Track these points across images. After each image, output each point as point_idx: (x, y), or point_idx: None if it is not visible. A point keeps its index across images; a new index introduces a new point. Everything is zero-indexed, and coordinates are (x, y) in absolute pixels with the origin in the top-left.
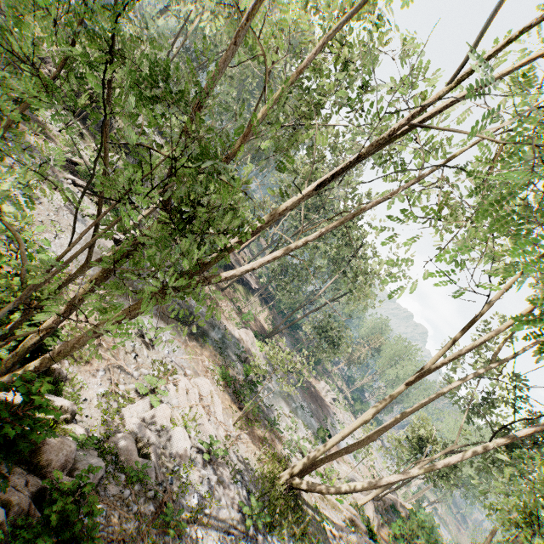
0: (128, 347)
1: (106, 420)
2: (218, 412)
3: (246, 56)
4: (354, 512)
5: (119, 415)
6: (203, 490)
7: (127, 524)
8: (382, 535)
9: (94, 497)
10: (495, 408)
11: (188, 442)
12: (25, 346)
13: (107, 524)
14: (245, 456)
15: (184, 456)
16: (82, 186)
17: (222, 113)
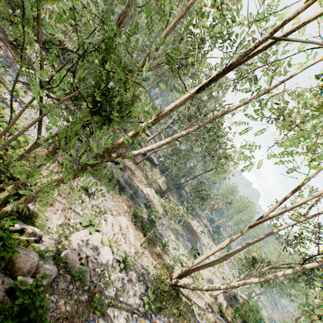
0: (77, 196)
1: (61, 241)
2: (131, 238)
3: (155, 17)
4: (211, 299)
5: (69, 238)
6: (119, 285)
7: (69, 307)
8: (228, 313)
9: (44, 295)
10: (303, 243)
11: (111, 256)
12: (6, 195)
13: (56, 308)
14: (146, 264)
15: (108, 265)
16: (52, 97)
17: (139, 55)
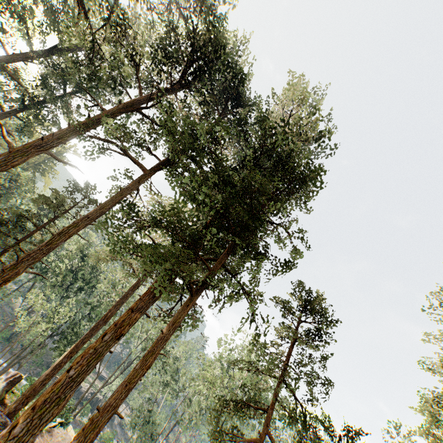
0: None
1: None
2: None
3: None
4: None
5: None
6: None
7: None
8: None
9: None
10: None
11: None
12: None
13: None
14: None
15: None
16: None
17: None
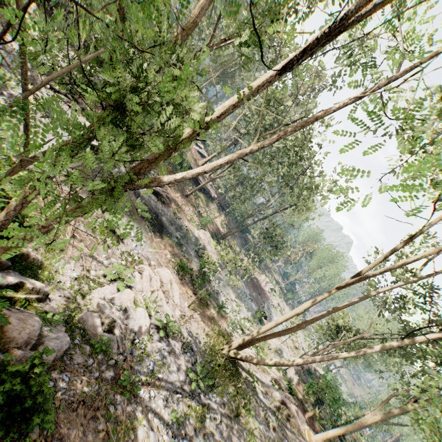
0: (100, 239)
1: (77, 299)
2: (175, 297)
3: None
4: (279, 374)
5: (89, 296)
6: (158, 358)
7: (88, 388)
8: (298, 390)
9: (45, 378)
10: (405, 310)
11: (147, 320)
12: None
13: (69, 389)
14: (196, 331)
15: (143, 332)
16: (59, 92)
17: None
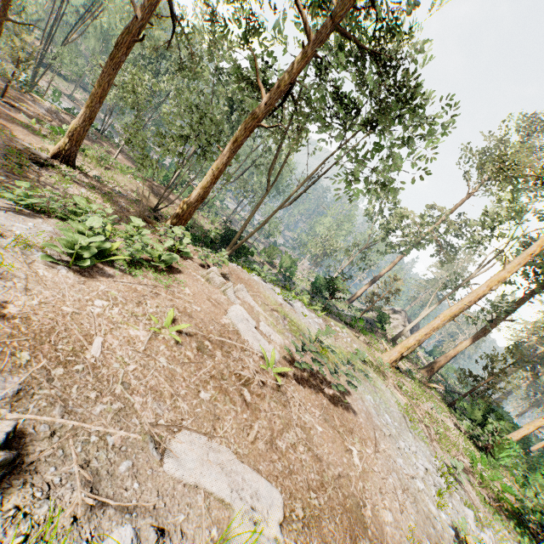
0: None
1: None
2: None
3: None
4: None
5: None
6: None
7: None
8: None
9: None
10: None
11: None
12: None
13: None
14: None
15: None
16: None
17: None
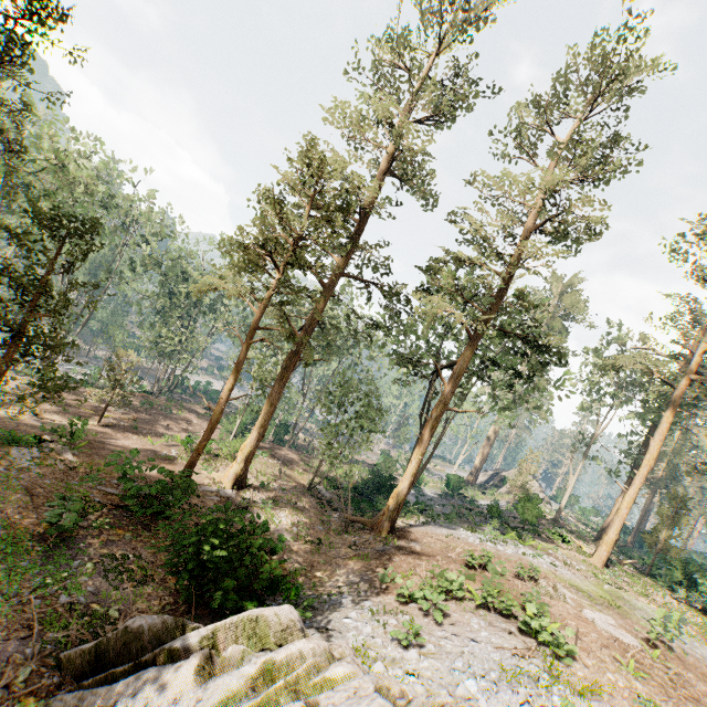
0: None
1: None
2: None
3: None
4: None
5: None
6: None
7: None
8: None
9: None
10: None
11: None
12: None
13: None
14: None
15: None
16: None
17: None
